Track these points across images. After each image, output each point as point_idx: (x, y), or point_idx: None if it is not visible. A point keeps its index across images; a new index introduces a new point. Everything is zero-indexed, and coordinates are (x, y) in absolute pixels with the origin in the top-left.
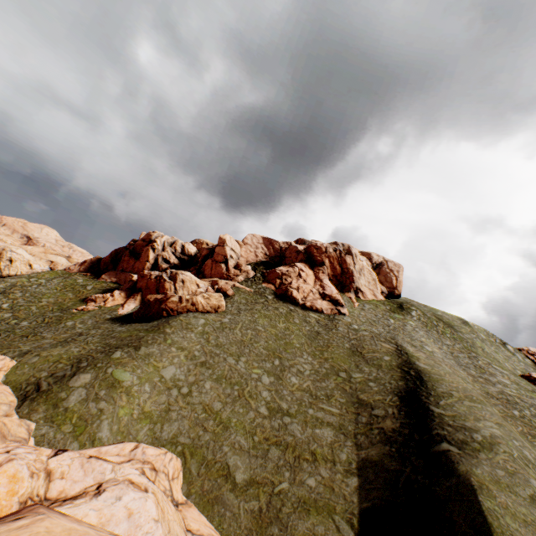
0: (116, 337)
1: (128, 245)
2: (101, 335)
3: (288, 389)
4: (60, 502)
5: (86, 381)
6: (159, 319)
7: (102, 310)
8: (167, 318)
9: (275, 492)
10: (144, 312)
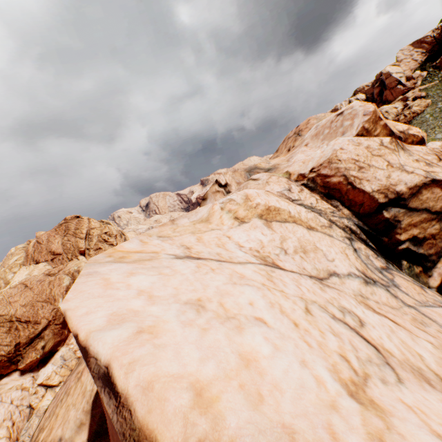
0: None
1: None
2: None
3: None
4: None
5: None
6: None
7: None
8: None
9: None
10: None
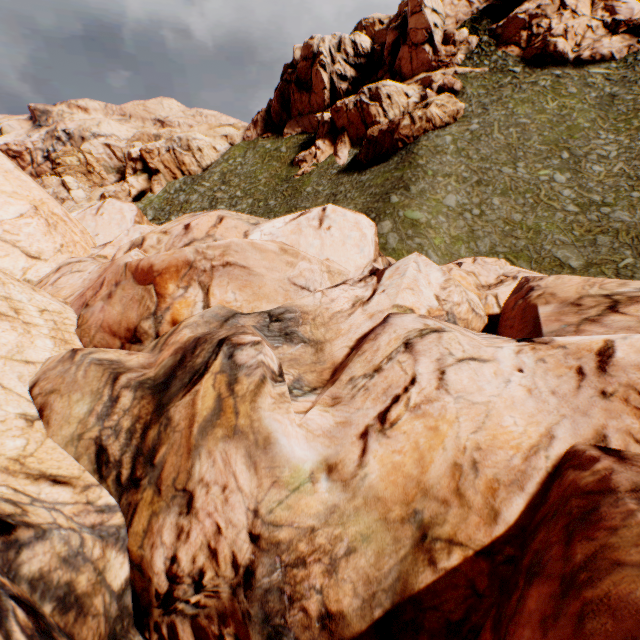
0: (373, 186)
1: (287, 78)
2: (355, 189)
3: (593, 181)
4: (494, 286)
5: (389, 227)
6: (395, 154)
7: (321, 168)
8: (405, 150)
9: (619, 267)
10: (374, 153)
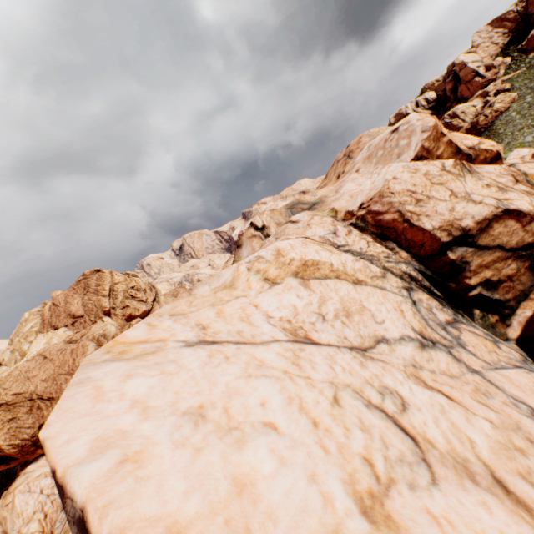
0: None
1: None
2: None
3: None
4: None
5: None
6: (480, 136)
7: None
8: (486, 131)
9: None
10: None
